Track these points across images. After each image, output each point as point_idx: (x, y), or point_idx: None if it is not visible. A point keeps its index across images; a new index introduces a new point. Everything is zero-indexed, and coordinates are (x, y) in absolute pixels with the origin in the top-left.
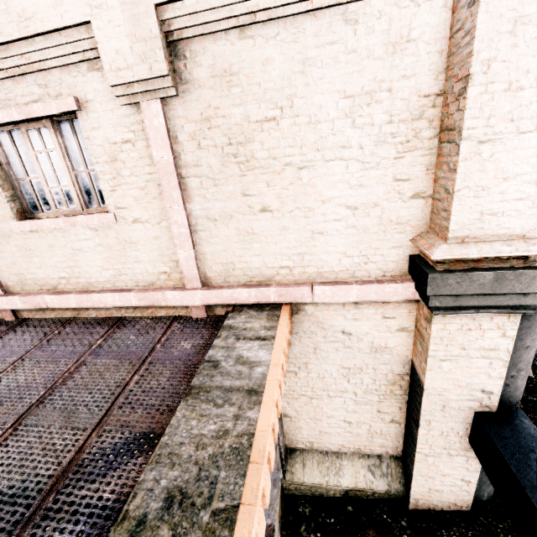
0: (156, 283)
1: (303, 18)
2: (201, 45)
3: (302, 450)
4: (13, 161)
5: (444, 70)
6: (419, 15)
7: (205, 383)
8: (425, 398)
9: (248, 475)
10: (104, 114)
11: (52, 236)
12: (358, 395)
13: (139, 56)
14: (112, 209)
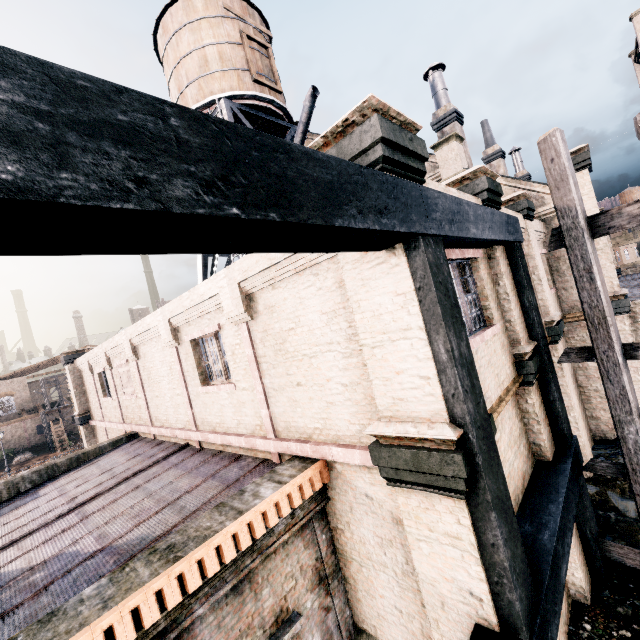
0: (255, 431)
1: (295, 276)
2: (259, 295)
3: (368, 635)
4: (204, 353)
5: None
6: None
7: (228, 502)
8: (422, 585)
9: (198, 547)
10: (229, 330)
11: (213, 396)
12: (398, 575)
13: (235, 305)
14: (234, 381)
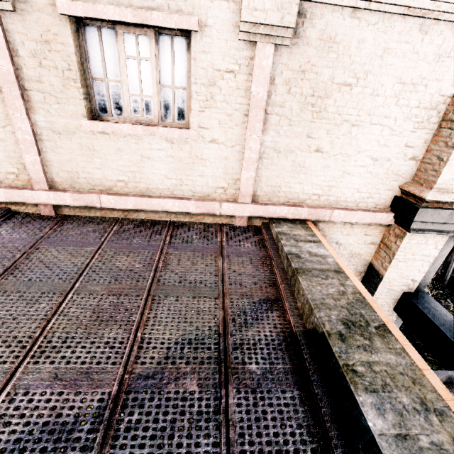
0: (212, 195)
1: (396, 18)
2: (321, 11)
3: None
4: (93, 58)
5: None
6: None
7: (303, 267)
8: (381, 284)
9: (377, 311)
10: (218, 42)
11: (124, 140)
12: None
13: (277, 4)
14: (194, 127)
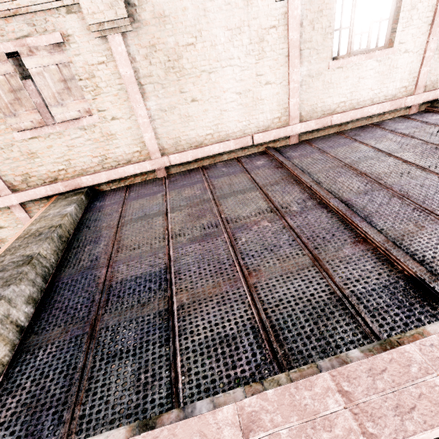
0: (397, 95)
1: None
2: None
3: None
4: (335, 15)
5: None
6: None
7: None
8: None
9: None
10: None
11: (350, 70)
12: None
13: None
14: (396, 44)
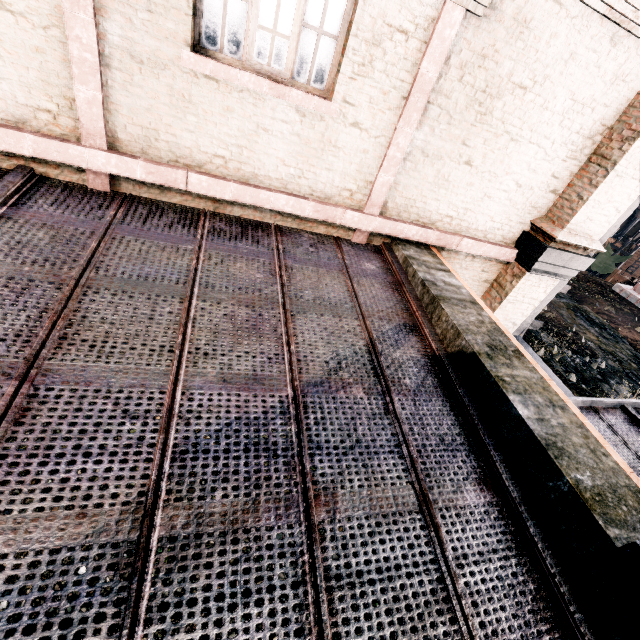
0: (334, 198)
1: (595, 17)
2: None
3: None
4: None
5: (621, 113)
6: (639, 66)
7: (442, 295)
8: None
9: (511, 339)
10: None
11: (238, 97)
12: None
13: None
14: (337, 99)
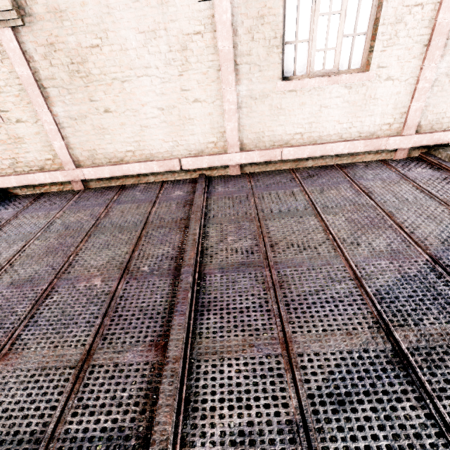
0: (376, 133)
1: None
2: None
3: None
4: (288, 24)
5: None
6: None
7: None
8: None
9: None
10: None
11: (308, 95)
12: None
13: None
14: (373, 68)
